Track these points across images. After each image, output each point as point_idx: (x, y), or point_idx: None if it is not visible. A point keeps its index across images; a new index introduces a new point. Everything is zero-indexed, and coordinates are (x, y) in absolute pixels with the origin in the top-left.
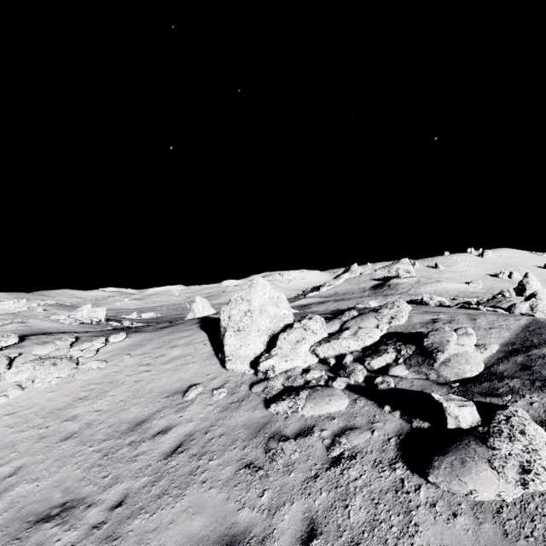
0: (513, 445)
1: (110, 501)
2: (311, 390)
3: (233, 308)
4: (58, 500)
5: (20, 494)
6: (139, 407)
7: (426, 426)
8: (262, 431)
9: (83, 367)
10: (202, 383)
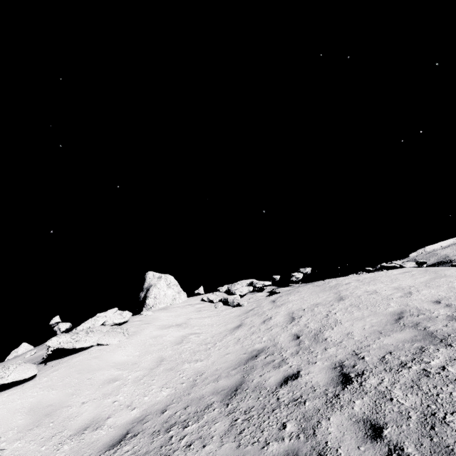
0: None
1: None
2: None
3: (10, 355)
4: None
5: None
6: None
7: None
8: None
9: None
10: None
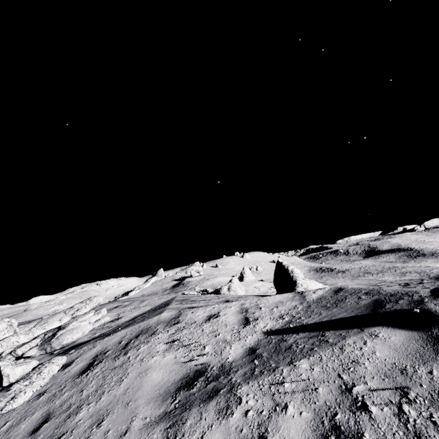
0: (22, 383)
1: None
2: None
3: None
4: None
5: None
6: None
7: None
8: None
9: None
10: None
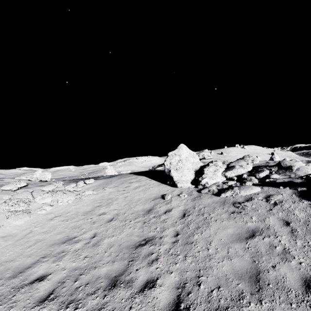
0: None
1: (170, 234)
2: (238, 186)
3: (172, 159)
4: (138, 239)
5: (111, 241)
6: (140, 205)
7: (304, 189)
8: (226, 202)
9: (83, 194)
10: (168, 193)
